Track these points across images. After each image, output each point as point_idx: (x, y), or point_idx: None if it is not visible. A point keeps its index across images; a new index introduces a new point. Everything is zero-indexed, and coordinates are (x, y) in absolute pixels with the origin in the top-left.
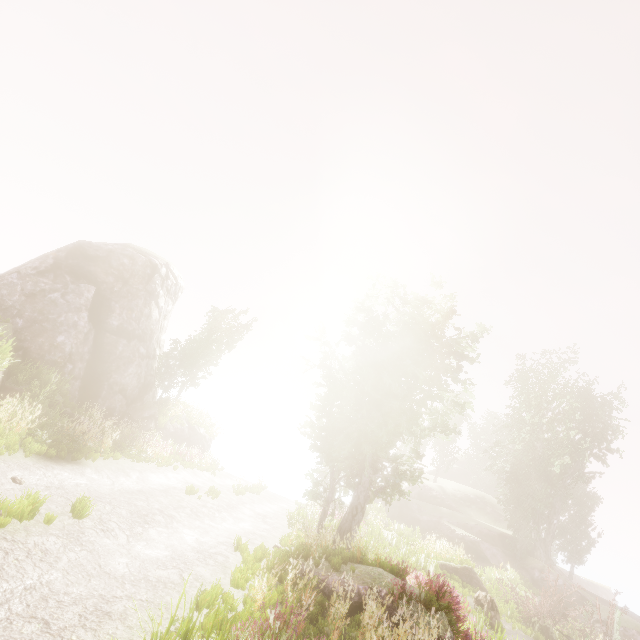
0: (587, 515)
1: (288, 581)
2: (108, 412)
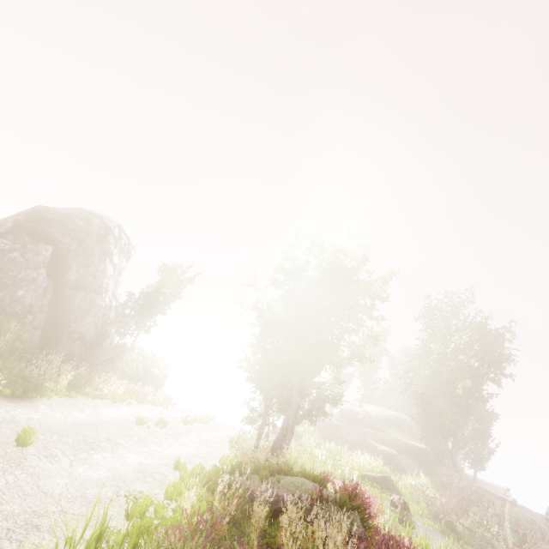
0: (486, 428)
1: (216, 491)
2: (68, 357)
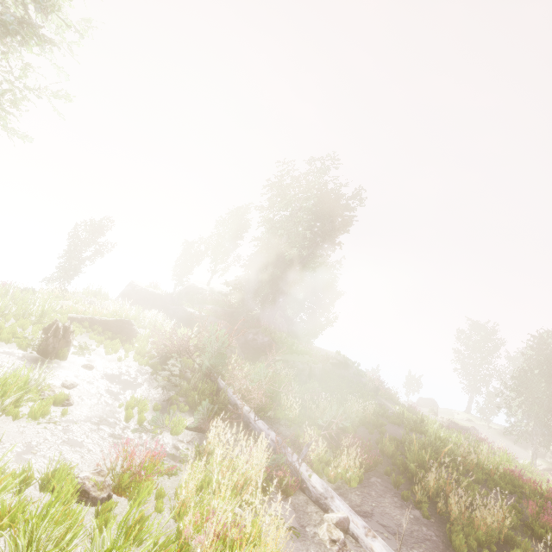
0: (328, 304)
1: None
2: None
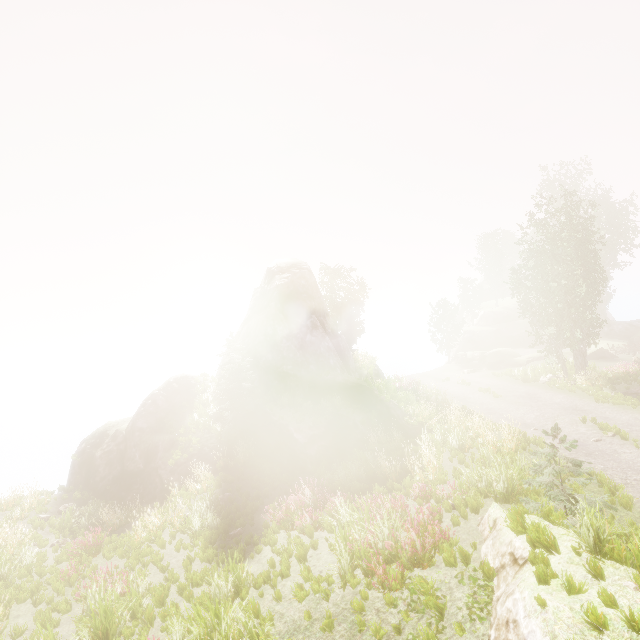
0: None
1: None
2: None
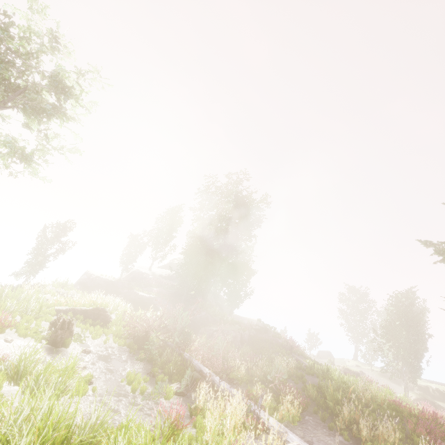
0: (245, 280)
1: None
2: None
